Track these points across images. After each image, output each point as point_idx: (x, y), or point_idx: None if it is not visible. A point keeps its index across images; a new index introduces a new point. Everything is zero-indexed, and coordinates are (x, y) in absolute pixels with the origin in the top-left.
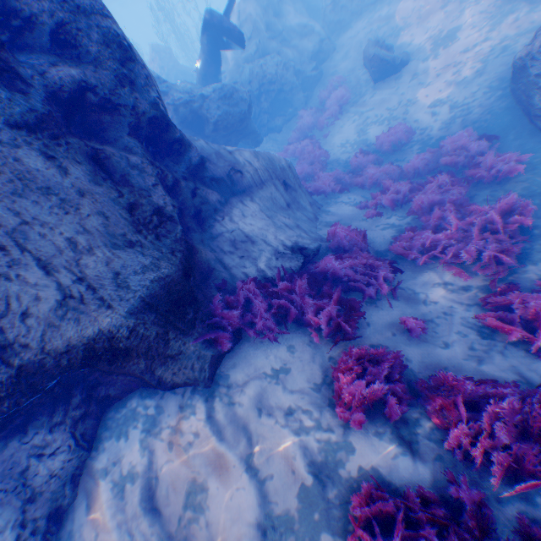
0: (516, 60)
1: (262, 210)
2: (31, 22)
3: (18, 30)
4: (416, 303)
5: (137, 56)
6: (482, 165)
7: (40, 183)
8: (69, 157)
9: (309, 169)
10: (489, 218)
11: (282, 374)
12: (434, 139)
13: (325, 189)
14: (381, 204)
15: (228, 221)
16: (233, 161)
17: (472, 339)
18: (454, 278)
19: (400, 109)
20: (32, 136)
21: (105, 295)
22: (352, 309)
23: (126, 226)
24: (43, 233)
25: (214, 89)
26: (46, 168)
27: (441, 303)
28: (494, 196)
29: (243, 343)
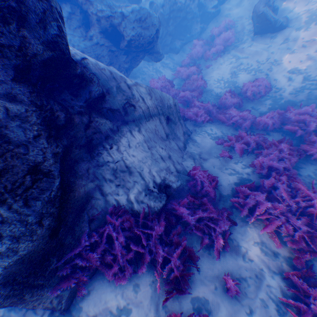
0: None
1: (145, 139)
2: None
3: None
4: (238, 256)
5: None
6: (315, 144)
7: None
8: None
9: (190, 95)
10: (311, 202)
11: (124, 316)
12: (284, 100)
13: (196, 118)
14: (233, 146)
15: (115, 149)
16: (130, 95)
17: (272, 312)
18: (270, 242)
19: (267, 65)
20: None
21: None
22: (191, 258)
23: None
24: None
25: (132, 9)
26: None
27: (256, 263)
28: (316, 174)
29: (101, 276)
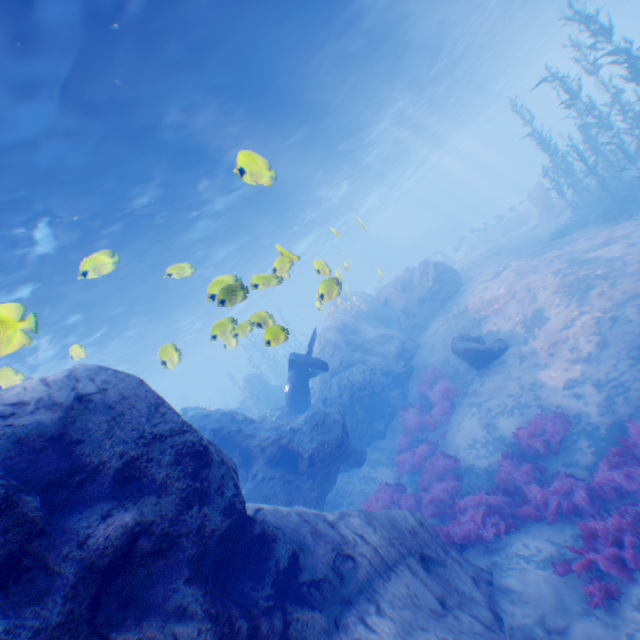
0: None
1: (399, 629)
2: (97, 469)
3: (79, 483)
4: None
5: (213, 452)
6: None
7: None
8: None
9: (441, 493)
10: None
11: None
12: (600, 425)
13: (480, 533)
14: (597, 562)
15: None
16: (338, 537)
17: None
18: None
19: (524, 392)
20: None
21: None
22: None
23: None
24: None
25: (303, 417)
26: None
27: None
28: None
29: None
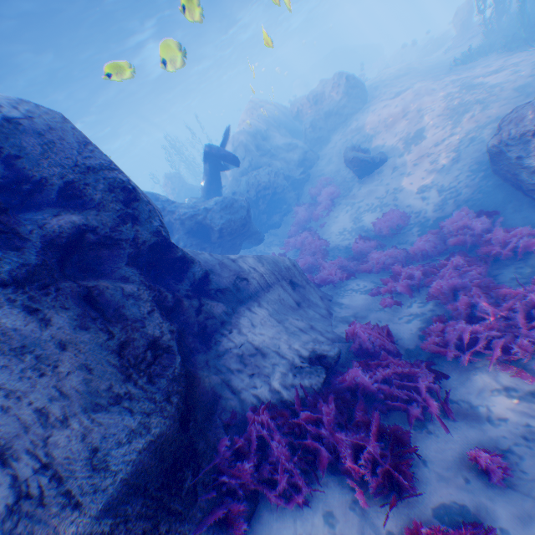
0: (489, 147)
1: (270, 313)
2: (41, 184)
3: (27, 191)
4: (479, 422)
5: (140, 193)
6: (493, 241)
7: (15, 342)
8: (56, 305)
9: (312, 259)
10: (530, 301)
11: None
12: (430, 218)
13: (331, 278)
14: (395, 289)
15: (235, 331)
16: (236, 267)
17: None
18: (516, 381)
19: (388, 196)
20: (18, 290)
21: (73, 486)
22: (400, 442)
23: (113, 374)
24: (7, 406)
25: (216, 202)
26: (25, 325)
27: (514, 420)
28: (520, 272)
29: (264, 514)
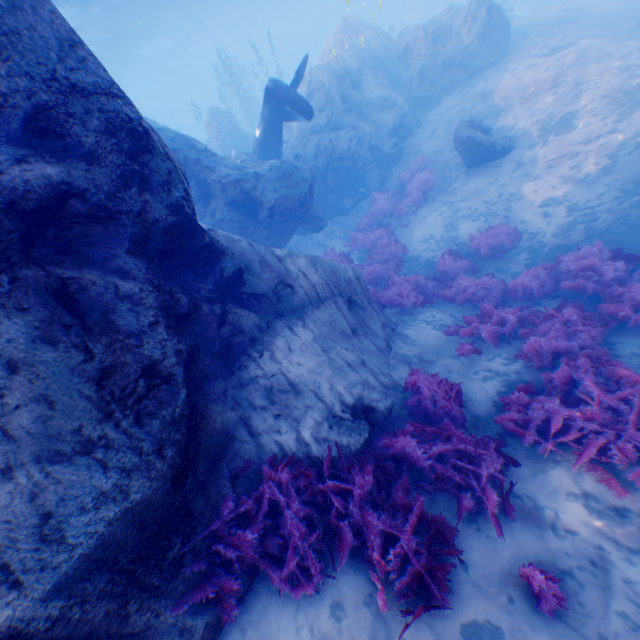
0: None
1: (315, 337)
2: None
3: None
4: (542, 529)
5: (158, 144)
6: (624, 299)
7: None
8: (9, 304)
9: (382, 269)
10: None
11: None
12: (547, 246)
13: (401, 301)
14: (478, 333)
15: (266, 355)
16: (282, 270)
17: None
18: (601, 490)
19: (500, 203)
20: None
21: (13, 560)
22: (442, 537)
23: (86, 410)
24: None
25: (271, 166)
26: None
27: (585, 537)
28: None
29: (263, 591)
